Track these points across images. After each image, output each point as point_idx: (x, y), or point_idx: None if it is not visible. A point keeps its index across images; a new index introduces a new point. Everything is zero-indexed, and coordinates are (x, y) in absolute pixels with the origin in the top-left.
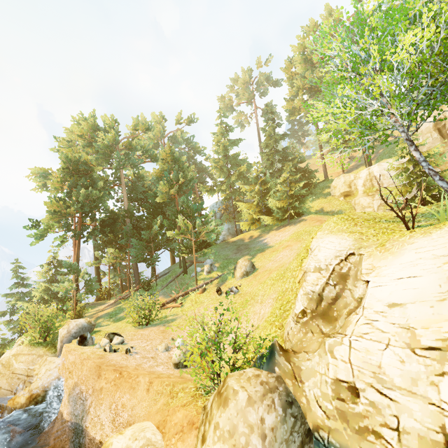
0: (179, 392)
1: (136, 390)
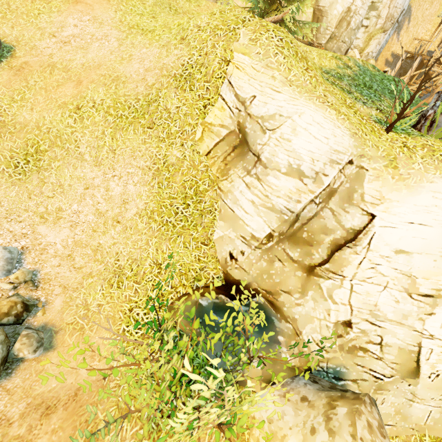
0: None
1: None
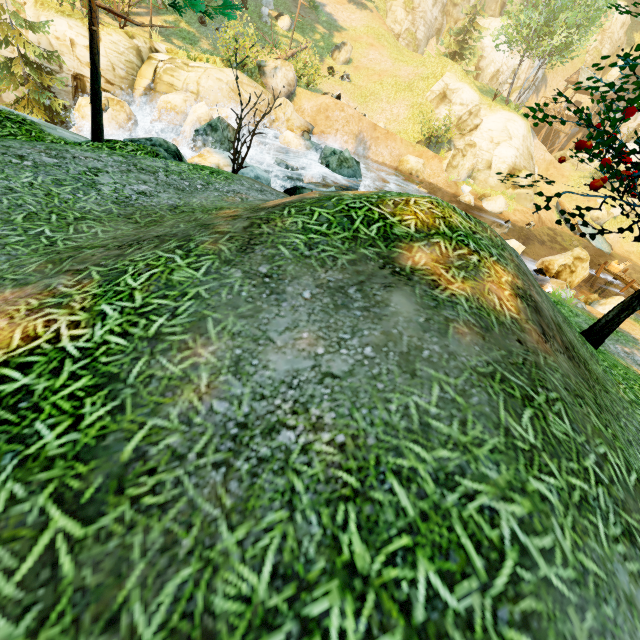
0: (415, 146)
1: (396, 142)
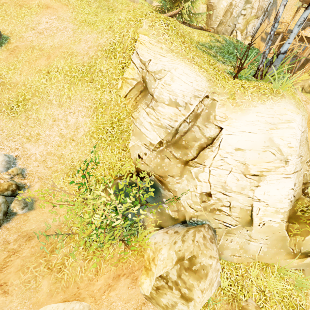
0: (64, 261)
1: None
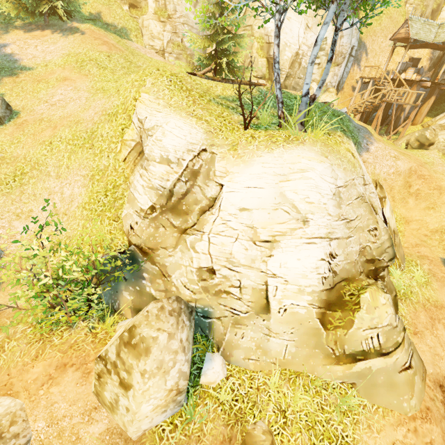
0: (4, 344)
1: None
